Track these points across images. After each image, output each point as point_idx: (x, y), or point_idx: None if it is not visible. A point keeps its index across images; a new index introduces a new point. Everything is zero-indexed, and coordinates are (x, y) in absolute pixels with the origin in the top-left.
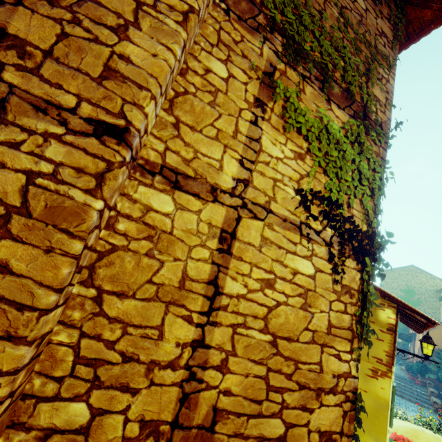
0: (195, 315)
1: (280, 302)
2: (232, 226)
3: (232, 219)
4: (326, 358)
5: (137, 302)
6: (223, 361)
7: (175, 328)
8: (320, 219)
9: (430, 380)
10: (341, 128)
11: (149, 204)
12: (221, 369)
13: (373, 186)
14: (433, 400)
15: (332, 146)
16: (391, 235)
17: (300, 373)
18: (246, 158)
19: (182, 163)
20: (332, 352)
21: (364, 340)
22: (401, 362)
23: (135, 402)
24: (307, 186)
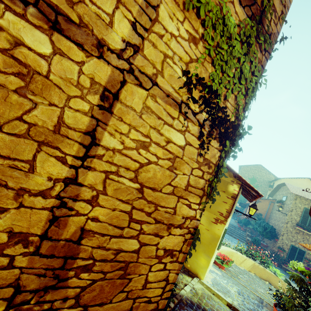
0: (70, 158)
1: (151, 161)
2: (116, 88)
3: (117, 81)
4: (180, 206)
5: (5, 135)
6: (94, 197)
7: (48, 165)
8: (199, 103)
9: (249, 229)
10: (237, 26)
11: (20, 37)
12: (91, 202)
13: (248, 86)
14: (247, 238)
15: (224, 38)
16: (250, 128)
17: (158, 213)
18: (139, 23)
19: (65, 2)
20: (185, 202)
21: (210, 197)
22: (236, 218)
23: (3, 218)
24: (194, 71)
